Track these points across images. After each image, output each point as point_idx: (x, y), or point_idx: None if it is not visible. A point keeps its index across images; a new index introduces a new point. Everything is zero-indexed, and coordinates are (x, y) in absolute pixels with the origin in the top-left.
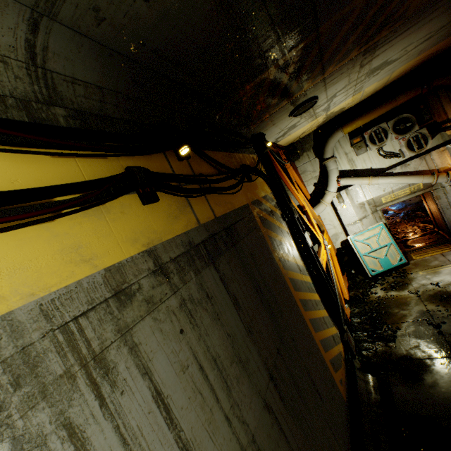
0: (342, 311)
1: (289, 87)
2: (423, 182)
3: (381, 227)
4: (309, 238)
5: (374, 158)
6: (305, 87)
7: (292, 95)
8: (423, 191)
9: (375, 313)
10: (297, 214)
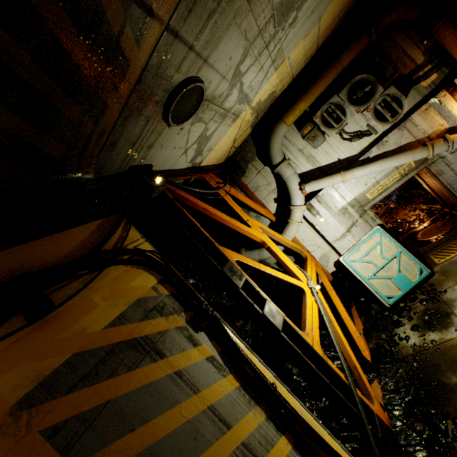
0: (371, 413)
1: (66, 60)
2: (415, 159)
3: (379, 234)
4: (275, 311)
5: (338, 146)
6: (132, 57)
7: (114, 82)
8: (417, 169)
9: (422, 391)
10: (242, 278)
